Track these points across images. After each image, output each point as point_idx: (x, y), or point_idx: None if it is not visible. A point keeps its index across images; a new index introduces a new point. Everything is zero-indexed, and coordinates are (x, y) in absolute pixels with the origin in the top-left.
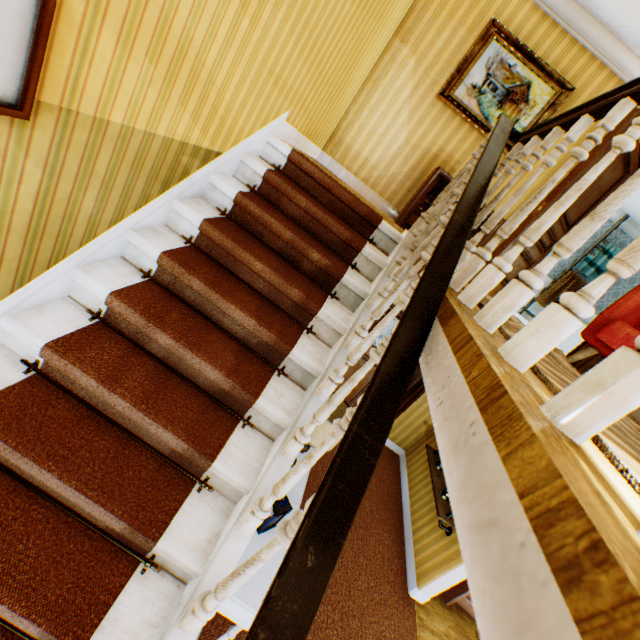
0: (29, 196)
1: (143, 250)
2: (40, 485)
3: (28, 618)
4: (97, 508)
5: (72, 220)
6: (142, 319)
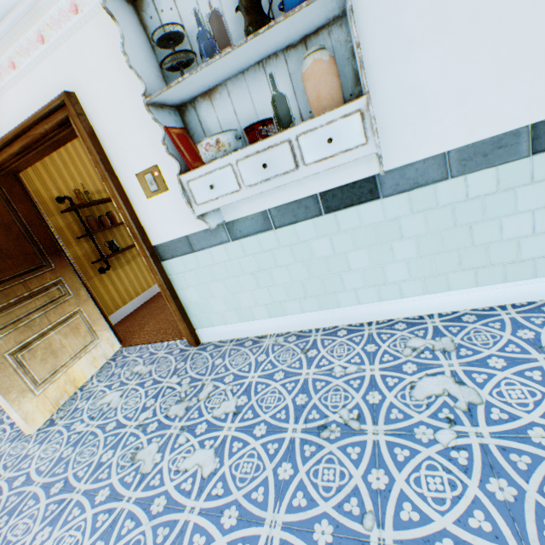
0: None
1: None
2: None
3: None
4: None
5: None
6: None
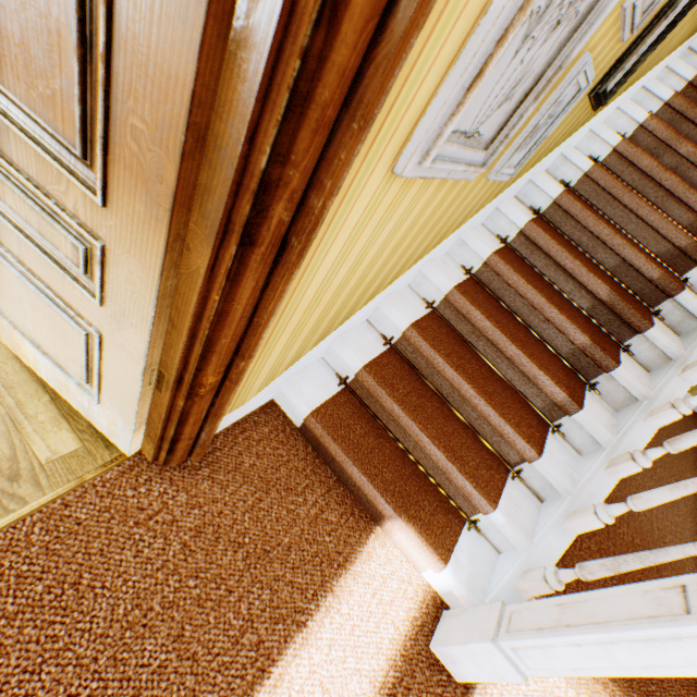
0: (691, 14)
1: (654, 93)
2: (614, 223)
3: (654, 265)
4: (673, 229)
5: (665, 48)
6: (672, 133)
